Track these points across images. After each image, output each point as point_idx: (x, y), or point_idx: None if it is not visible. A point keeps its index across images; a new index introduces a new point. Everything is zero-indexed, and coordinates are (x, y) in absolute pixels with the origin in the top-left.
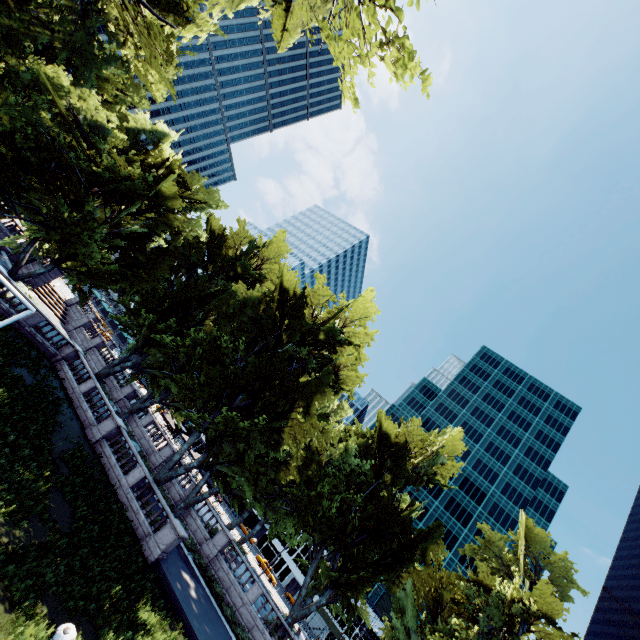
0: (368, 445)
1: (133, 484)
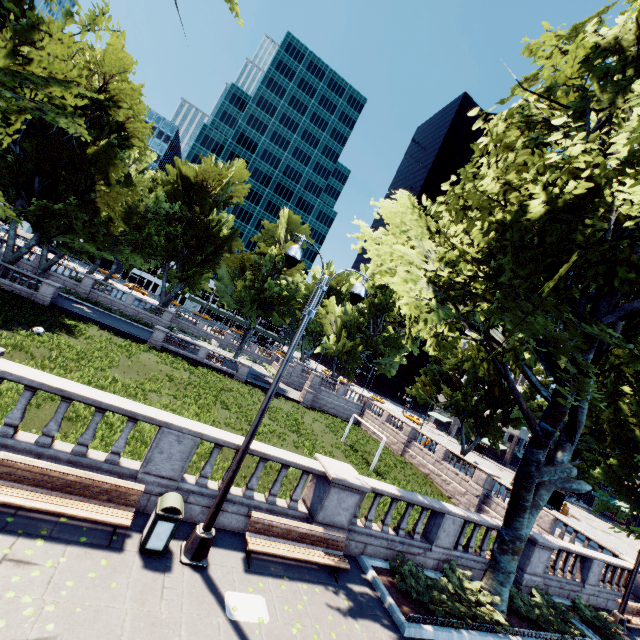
0: (176, 189)
1: None
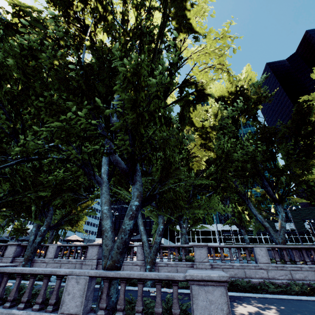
0: None
1: (82, 306)
